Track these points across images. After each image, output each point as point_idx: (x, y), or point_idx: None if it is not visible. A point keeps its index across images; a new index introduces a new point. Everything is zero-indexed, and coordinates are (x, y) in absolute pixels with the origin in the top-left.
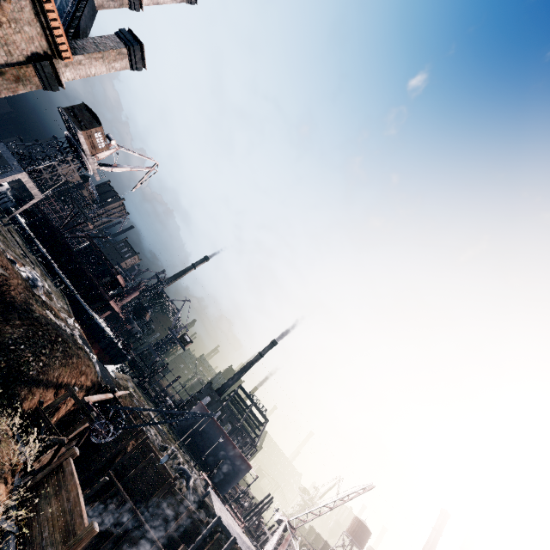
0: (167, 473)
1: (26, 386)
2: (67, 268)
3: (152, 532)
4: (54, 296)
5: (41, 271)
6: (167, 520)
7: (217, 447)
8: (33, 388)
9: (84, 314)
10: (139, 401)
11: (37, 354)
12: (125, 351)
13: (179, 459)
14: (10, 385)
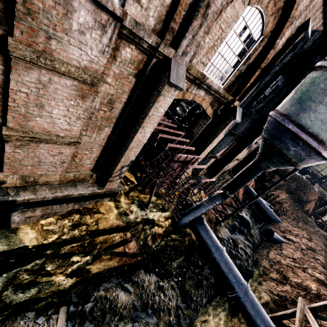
0: None
1: (305, 204)
2: None
3: None
4: None
5: None
6: None
7: None
8: (307, 204)
9: None
10: None
11: (304, 192)
12: (307, 168)
13: None
14: (302, 204)
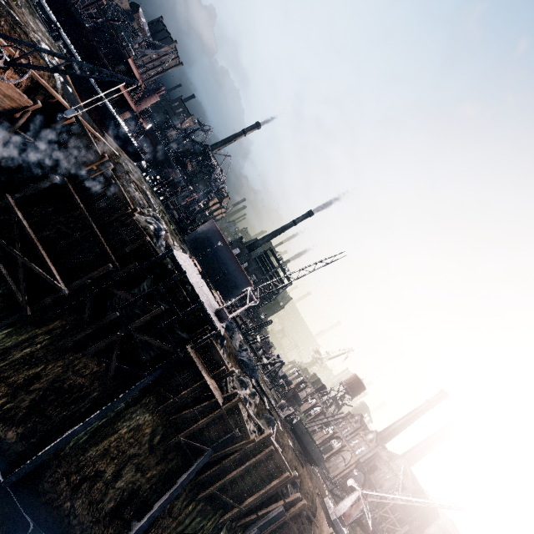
0: (126, 203)
1: None
2: (79, 45)
3: (105, 243)
4: (36, 27)
5: (32, 10)
6: (124, 243)
7: (223, 262)
8: None
9: (94, 94)
10: (134, 175)
11: None
12: (139, 150)
13: (160, 224)
14: None
